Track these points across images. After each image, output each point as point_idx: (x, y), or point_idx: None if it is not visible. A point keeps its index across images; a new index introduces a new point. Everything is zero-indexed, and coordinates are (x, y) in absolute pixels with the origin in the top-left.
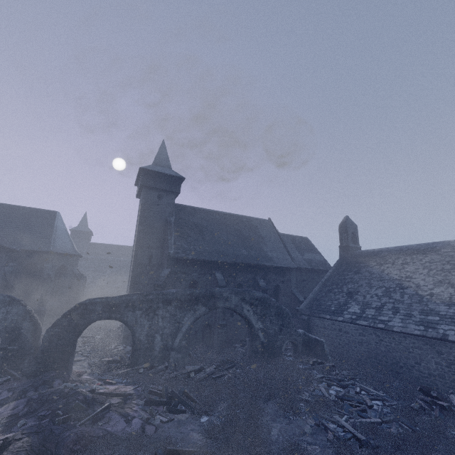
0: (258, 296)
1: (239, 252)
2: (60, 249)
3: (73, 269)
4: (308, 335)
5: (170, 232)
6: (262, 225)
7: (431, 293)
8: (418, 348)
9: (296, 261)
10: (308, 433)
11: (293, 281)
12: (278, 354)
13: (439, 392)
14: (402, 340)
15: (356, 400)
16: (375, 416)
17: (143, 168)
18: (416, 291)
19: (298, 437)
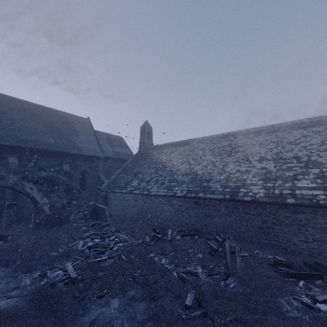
0: (45, 175)
1: (45, 140)
2: None
3: None
4: (97, 205)
5: None
6: (79, 122)
7: (178, 169)
8: (162, 203)
9: (106, 152)
10: (23, 286)
11: (100, 167)
12: (65, 223)
13: (163, 229)
14: (155, 200)
15: (102, 246)
16: (106, 255)
17: None
18: (171, 168)
19: (5, 294)
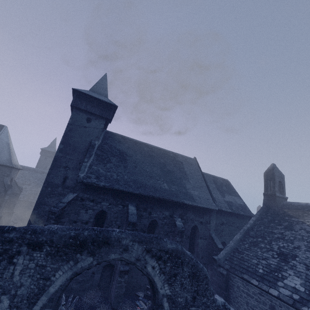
0: (169, 248)
1: (160, 186)
2: None
3: (4, 179)
4: (229, 309)
5: (90, 155)
6: (187, 162)
7: None
8: None
9: (217, 202)
10: None
11: (212, 224)
12: None
13: None
14: None
15: None
16: None
17: (75, 90)
18: None
19: None
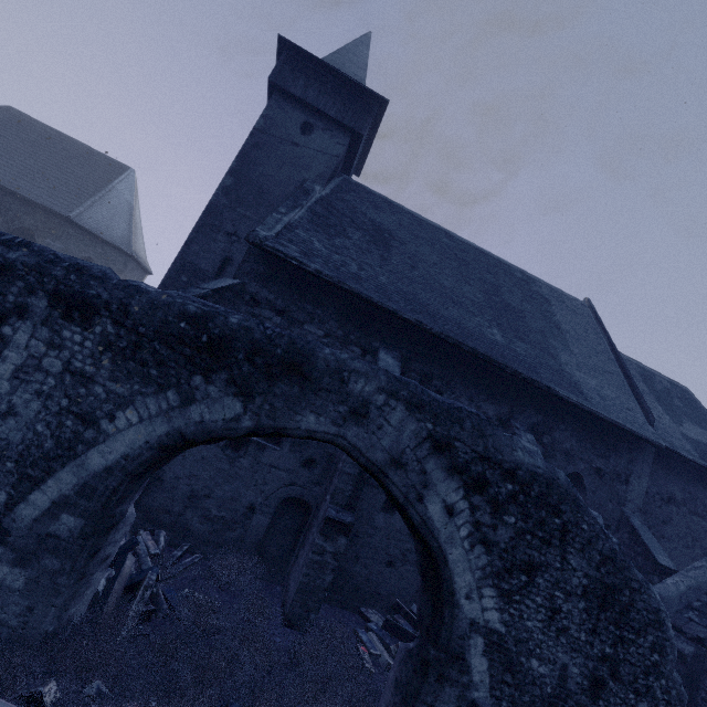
0: (521, 464)
1: (479, 329)
2: (93, 226)
3: None
4: None
5: (294, 204)
6: (564, 305)
7: None
8: None
9: (659, 429)
10: None
11: (635, 487)
12: None
13: None
14: None
15: None
16: None
17: (286, 40)
18: None
19: None
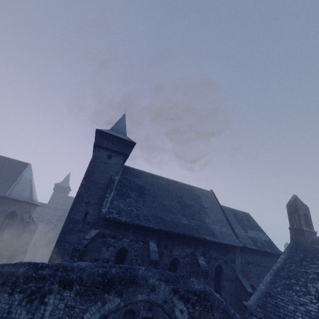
0: (197, 289)
1: (179, 220)
2: (16, 196)
3: (23, 216)
4: None
5: (110, 190)
6: (204, 195)
7: None
8: None
9: (240, 238)
10: None
11: (237, 263)
12: None
13: None
14: None
15: None
16: None
17: (99, 130)
18: None
19: None
